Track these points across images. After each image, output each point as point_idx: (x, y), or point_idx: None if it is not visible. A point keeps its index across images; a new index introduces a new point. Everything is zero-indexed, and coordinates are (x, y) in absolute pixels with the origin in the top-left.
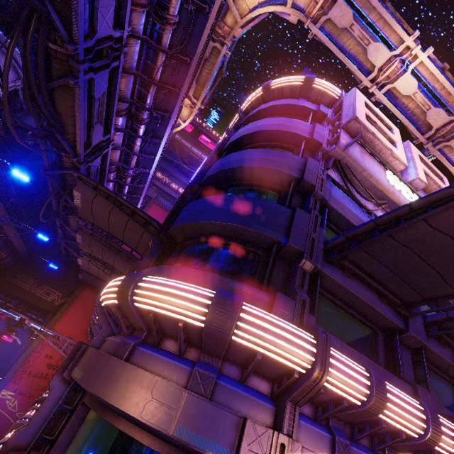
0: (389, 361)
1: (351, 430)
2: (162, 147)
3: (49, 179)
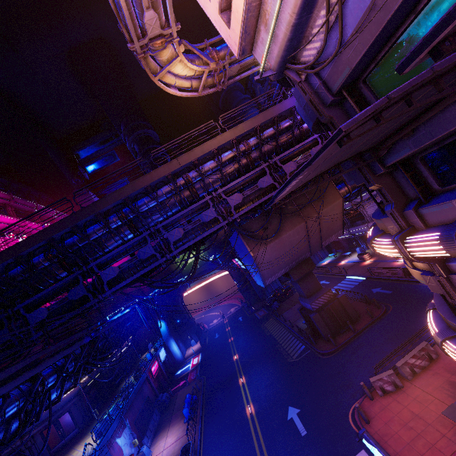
0: None
1: None
2: None
3: None
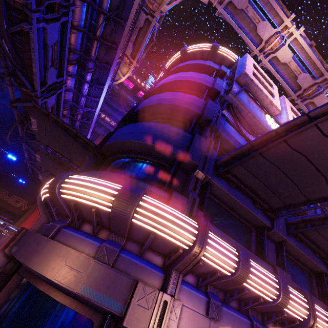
0: (259, 249)
1: (224, 295)
2: (105, 92)
3: (15, 110)
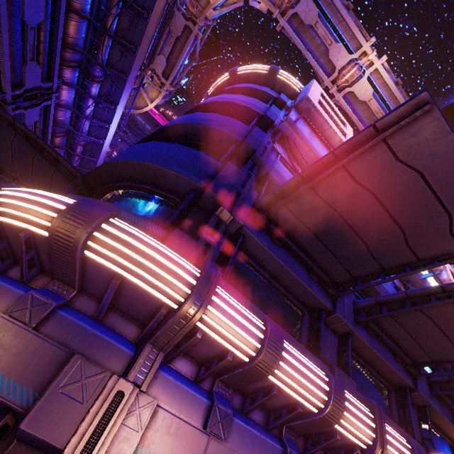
0: (311, 342)
1: (243, 402)
2: (119, 116)
3: None
